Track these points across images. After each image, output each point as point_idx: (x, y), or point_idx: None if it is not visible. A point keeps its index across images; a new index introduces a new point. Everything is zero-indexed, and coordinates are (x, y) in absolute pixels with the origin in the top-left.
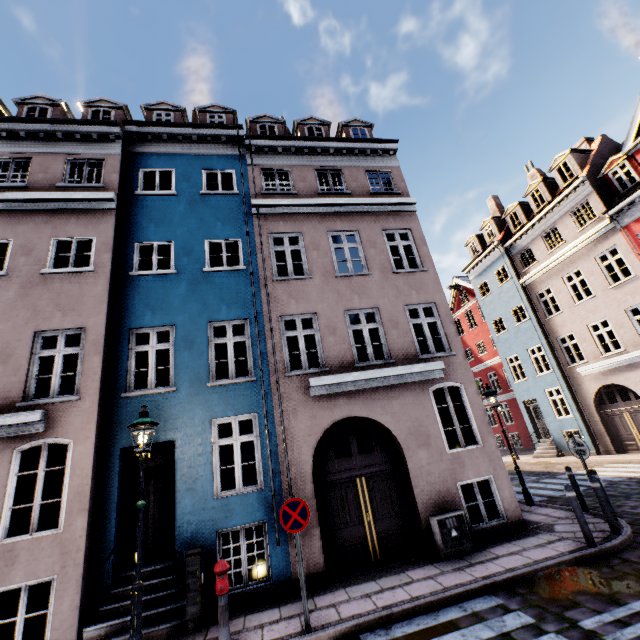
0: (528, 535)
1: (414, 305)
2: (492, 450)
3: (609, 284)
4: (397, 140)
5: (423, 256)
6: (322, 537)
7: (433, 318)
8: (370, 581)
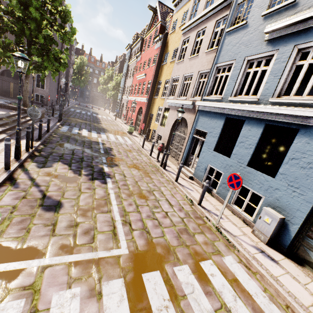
0: (44, 106)
1: None
2: (47, 92)
3: (132, 77)
4: None
5: None
6: (0, 89)
7: None
8: (5, 97)
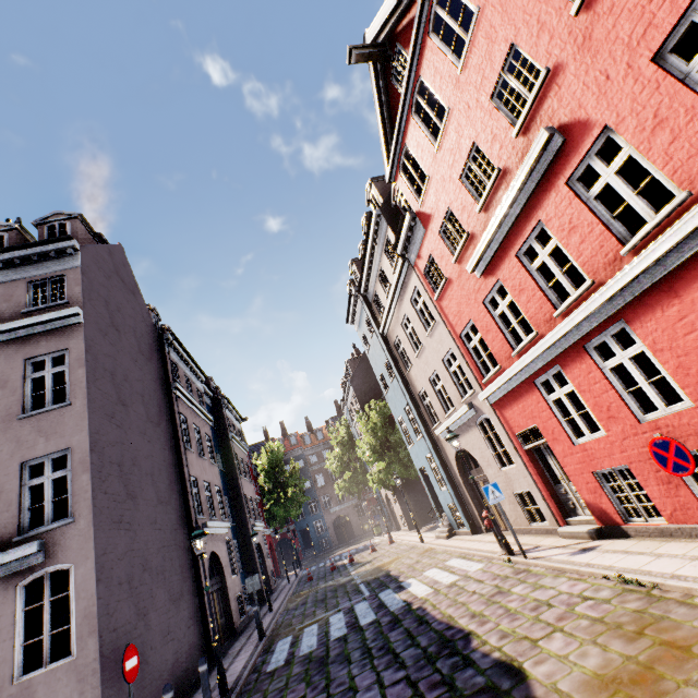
0: None
1: (41, 457)
2: (88, 661)
3: (426, 331)
4: (69, 236)
5: (74, 383)
6: None
7: (64, 470)
8: None
